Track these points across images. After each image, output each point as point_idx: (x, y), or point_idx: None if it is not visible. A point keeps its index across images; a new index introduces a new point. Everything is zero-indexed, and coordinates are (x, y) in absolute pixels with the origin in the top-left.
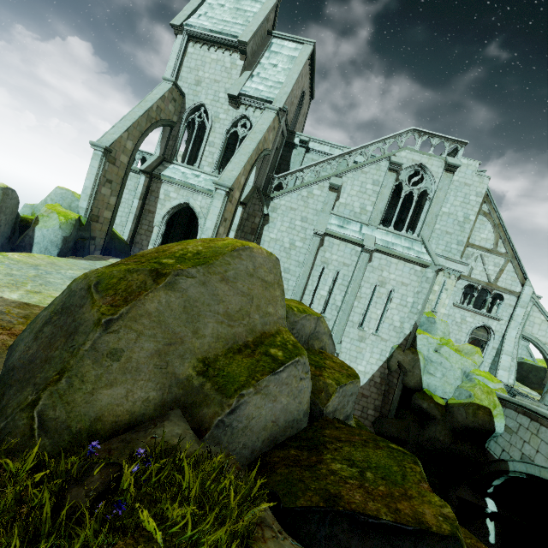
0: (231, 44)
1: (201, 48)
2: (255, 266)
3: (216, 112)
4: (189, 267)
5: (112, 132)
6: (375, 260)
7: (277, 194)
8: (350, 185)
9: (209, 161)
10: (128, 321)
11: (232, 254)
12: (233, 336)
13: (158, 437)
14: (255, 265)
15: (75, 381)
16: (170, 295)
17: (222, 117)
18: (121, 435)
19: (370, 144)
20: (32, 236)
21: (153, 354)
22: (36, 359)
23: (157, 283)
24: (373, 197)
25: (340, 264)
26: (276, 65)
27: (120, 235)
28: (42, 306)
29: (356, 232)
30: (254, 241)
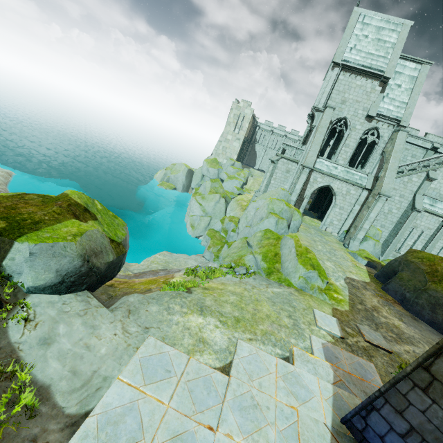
0: (375, 76)
1: (349, 76)
2: None
3: (353, 124)
4: None
5: (311, 155)
6: None
7: None
8: (441, 176)
9: (343, 157)
10: None
11: None
12: None
13: None
14: None
15: None
16: None
17: (357, 128)
18: None
19: None
20: (289, 225)
21: None
22: None
23: None
24: None
25: (425, 227)
26: (401, 85)
27: None
28: (367, 282)
29: (442, 209)
30: None
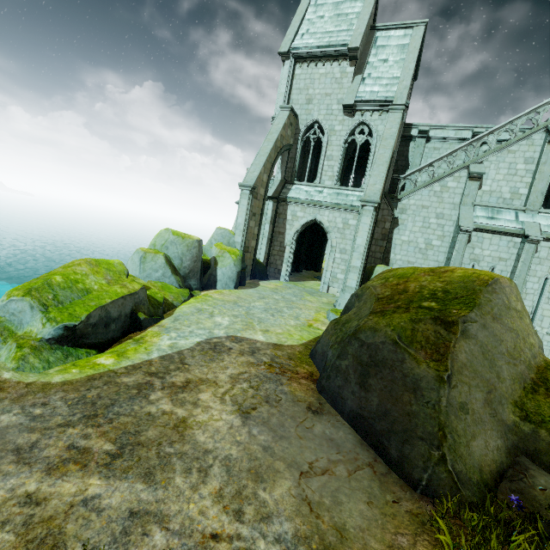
0: (340, 54)
1: (308, 66)
2: (507, 297)
3: (330, 125)
4: (468, 312)
5: (252, 170)
6: (542, 250)
7: (406, 195)
8: (494, 169)
9: (329, 175)
10: (457, 375)
11: (487, 290)
12: (520, 374)
13: (545, 488)
14: (506, 296)
15: (454, 436)
16: (468, 343)
17: (337, 129)
18: (500, 483)
19: (516, 118)
20: (215, 275)
21: (484, 403)
22: (390, 411)
23: (452, 333)
24: (527, 177)
25: (494, 259)
26: (387, 60)
27: (257, 259)
28: (285, 344)
29: (512, 221)
30: (385, 247)
